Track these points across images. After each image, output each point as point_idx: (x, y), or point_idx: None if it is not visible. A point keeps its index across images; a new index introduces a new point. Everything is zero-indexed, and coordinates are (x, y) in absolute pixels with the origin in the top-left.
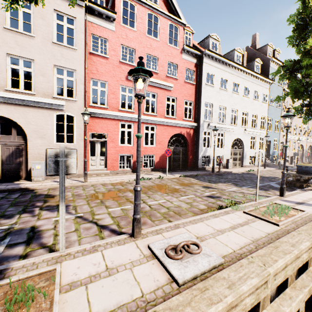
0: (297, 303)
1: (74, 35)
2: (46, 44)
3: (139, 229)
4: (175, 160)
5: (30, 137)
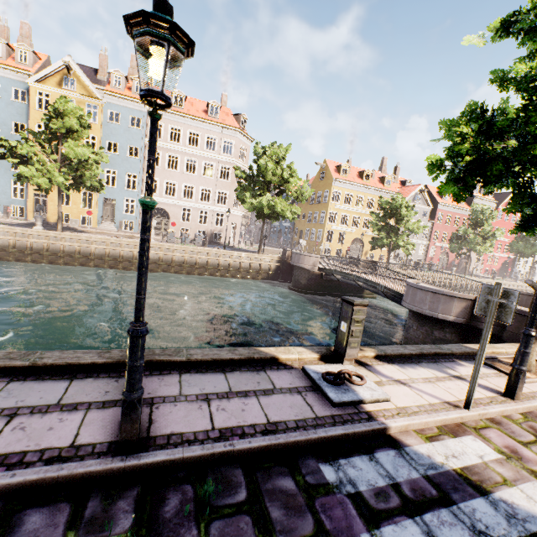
0: None
1: None
2: None
3: None
4: (500, 272)
5: (471, 261)
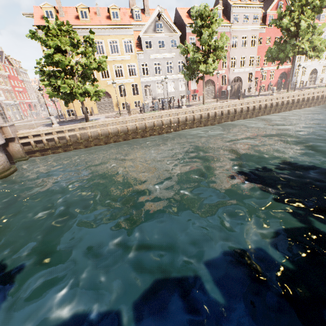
0: (319, 94)
1: (255, 42)
2: (248, 49)
3: (295, 90)
4: (279, 85)
5: (243, 82)
